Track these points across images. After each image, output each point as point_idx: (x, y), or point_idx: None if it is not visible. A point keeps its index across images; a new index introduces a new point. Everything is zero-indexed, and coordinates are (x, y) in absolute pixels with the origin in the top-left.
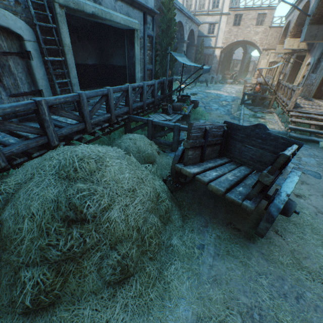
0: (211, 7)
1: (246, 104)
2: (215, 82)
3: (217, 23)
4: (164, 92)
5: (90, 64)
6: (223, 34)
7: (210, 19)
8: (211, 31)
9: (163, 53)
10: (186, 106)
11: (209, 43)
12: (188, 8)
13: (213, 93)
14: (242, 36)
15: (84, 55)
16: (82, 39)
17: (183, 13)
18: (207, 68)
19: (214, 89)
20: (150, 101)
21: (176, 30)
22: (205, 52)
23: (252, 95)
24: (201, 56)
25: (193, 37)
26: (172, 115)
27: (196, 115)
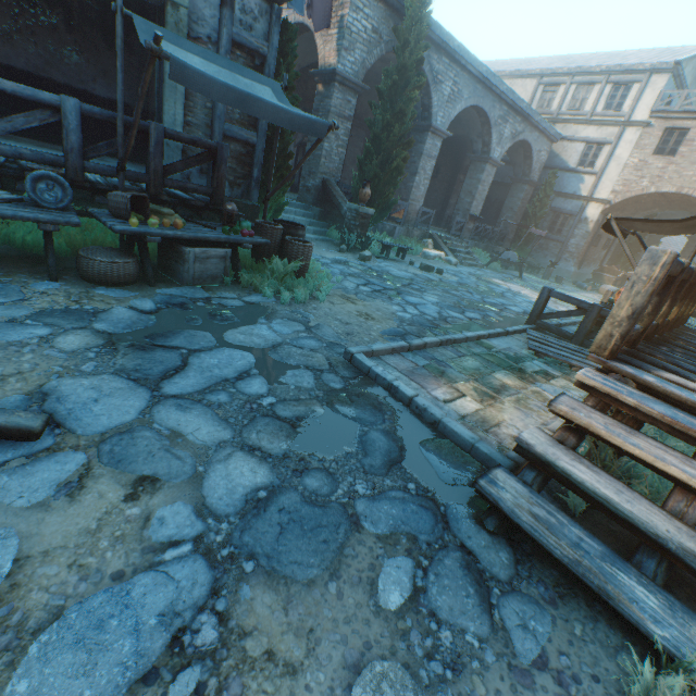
0: (602, 106)
1: (546, 328)
2: (557, 277)
3: (608, 143)
4: (151, 164)
5: (100, 97)
6: (621, 169)
7: (592, 134)
8: (587, 160)
9: (366, 145)
10: (214, 232)
11: (576, 187)
12: (543, 105)
13: (504, 287)
14: (676, 181)
15: (83, 69)
16: (84, 29)
17: (495, 92)
18: (277, 104)
19: (528, 285)
20: (28, 154)
21: (475, 132)
22: (559, 205)
23: (572, 301)
24: (540, 210)
25: (528, 162)
26: (53, 211)
27: (260, 278)
